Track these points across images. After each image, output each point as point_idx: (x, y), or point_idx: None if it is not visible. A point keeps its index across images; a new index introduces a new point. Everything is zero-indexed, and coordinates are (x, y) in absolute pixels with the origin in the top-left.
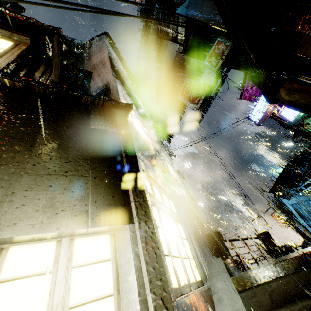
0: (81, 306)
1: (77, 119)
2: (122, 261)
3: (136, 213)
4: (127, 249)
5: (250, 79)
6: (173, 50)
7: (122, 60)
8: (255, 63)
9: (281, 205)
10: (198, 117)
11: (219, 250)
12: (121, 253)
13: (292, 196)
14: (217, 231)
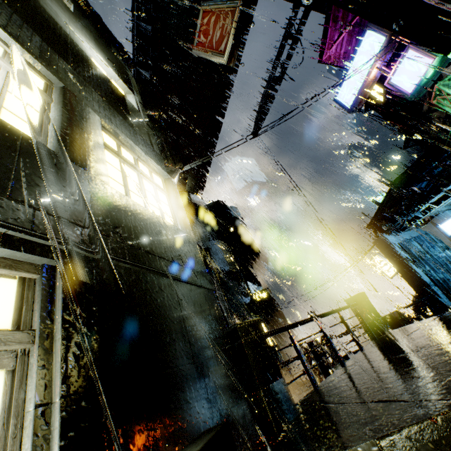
0: None
1: None
2: None
3: None
4: None
5: None
6: None
7: None
8: None
9: (385, 246)
10: (257, 117)
11: (248, 368)
12: None
13: (402, 229)
14: (250, 320)
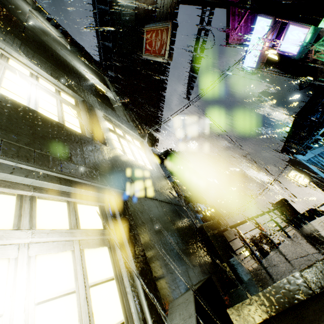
0: None
1: None
2: None
3: None
4: None
5: None
6: None
7: (49, 19)
8: None
9: (297, 163)
10: (188, 87)
11: (215, 251)
12: None
13: (308, 149)
14: (210, 222)
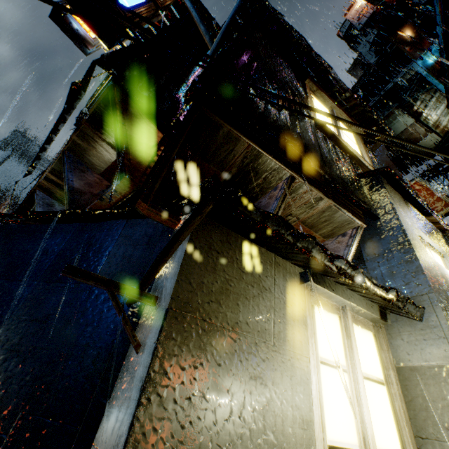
0: None
1: None
2: None
3: None
4: None
5: None
6: (403, 124)
7: None
8: None
9: None
10: None
11: None
12: None
13: None
14: None
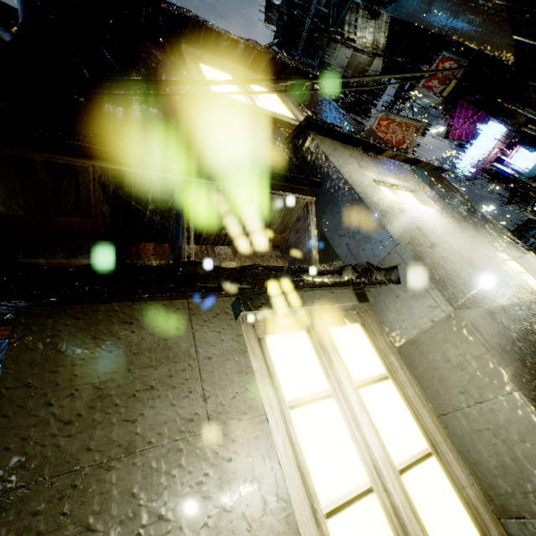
0: (535, 287)
1: (433, 183)
2: (532, 273)
3: (524, 249)
4: (534, 267)
5: (499, 118)
6: (343, 59)
7: None
8: (533, 106)
9: None
10: None
11: None
12: (529, 270)
13: None
14: None
